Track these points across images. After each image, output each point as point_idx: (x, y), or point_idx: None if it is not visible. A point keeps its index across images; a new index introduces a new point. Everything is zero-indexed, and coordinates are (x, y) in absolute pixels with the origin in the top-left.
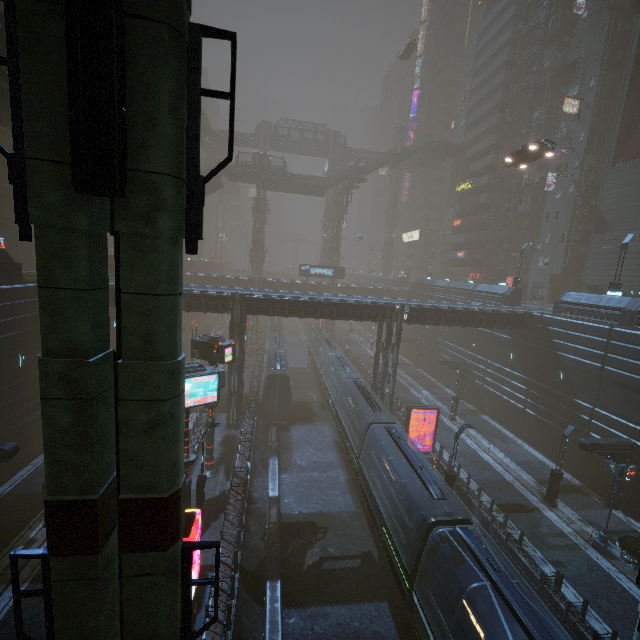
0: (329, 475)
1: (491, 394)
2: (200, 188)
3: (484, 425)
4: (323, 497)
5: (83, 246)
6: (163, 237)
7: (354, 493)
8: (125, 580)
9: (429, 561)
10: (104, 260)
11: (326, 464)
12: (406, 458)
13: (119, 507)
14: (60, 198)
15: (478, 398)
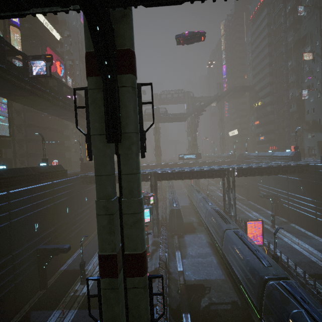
0: (207, 260)
1: (294, 211)
2: (144, 135)
3: (293, 229)
4: (206, 271)
5: (109, 160)
6: (134, 153)
7: (222, 269)
8: (128, 289)
9: (268, 301)
10: (114, 164)
11: (205, 254)
12: (247, 246)
13: (124, 257)
14: (102, 145)
15: (287, 214)
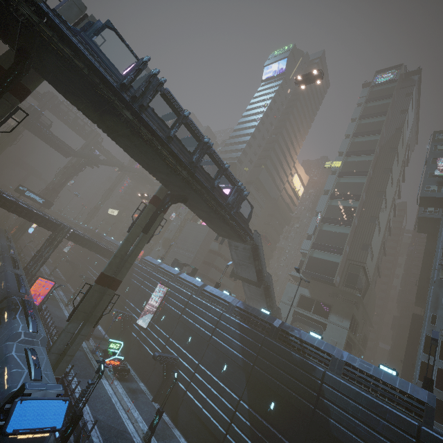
0: None
1: None
2: None
3: None
4: None
5: None
6: None
7: None
8: None
9: None
10: None
11: None
12: (17, 282)
13: None
14: None
15: None
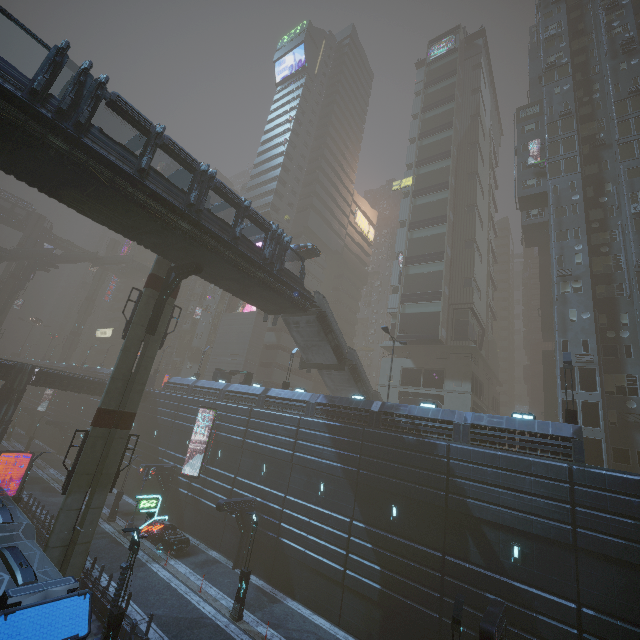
0: None
1: None
2: None
3: None
4: None
5: None
6: None
7: None
8: None
9: None
10: None
11: None
12: None
13: None
14: None
15: None
